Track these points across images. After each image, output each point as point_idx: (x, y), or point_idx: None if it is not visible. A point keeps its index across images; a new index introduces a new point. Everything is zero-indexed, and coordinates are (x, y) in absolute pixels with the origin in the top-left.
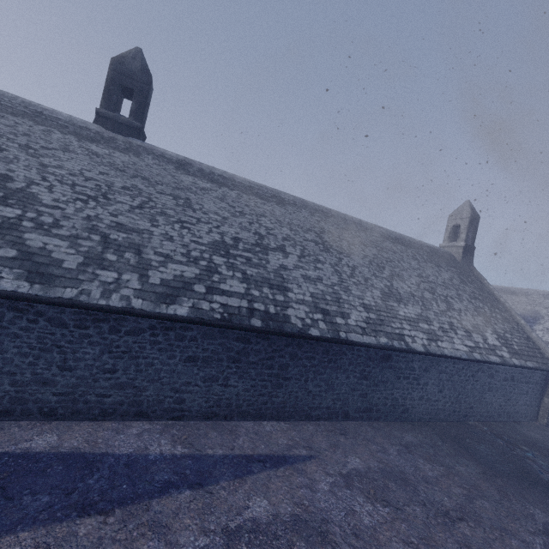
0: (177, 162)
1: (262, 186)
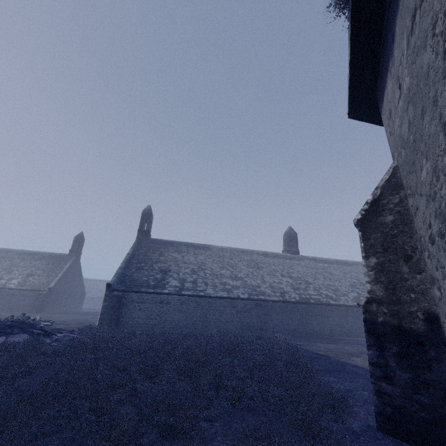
0: (313, 259)
1: (339, 260)
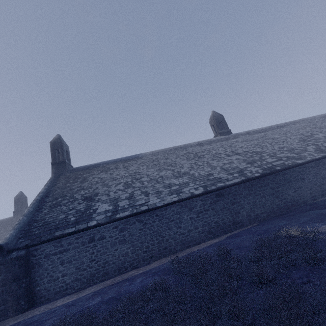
0: (246, 133)
1: (271, 126)
